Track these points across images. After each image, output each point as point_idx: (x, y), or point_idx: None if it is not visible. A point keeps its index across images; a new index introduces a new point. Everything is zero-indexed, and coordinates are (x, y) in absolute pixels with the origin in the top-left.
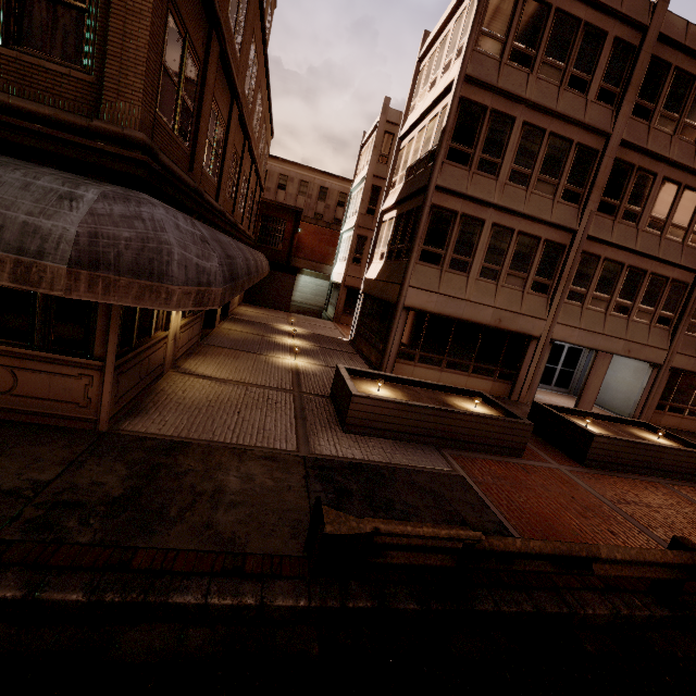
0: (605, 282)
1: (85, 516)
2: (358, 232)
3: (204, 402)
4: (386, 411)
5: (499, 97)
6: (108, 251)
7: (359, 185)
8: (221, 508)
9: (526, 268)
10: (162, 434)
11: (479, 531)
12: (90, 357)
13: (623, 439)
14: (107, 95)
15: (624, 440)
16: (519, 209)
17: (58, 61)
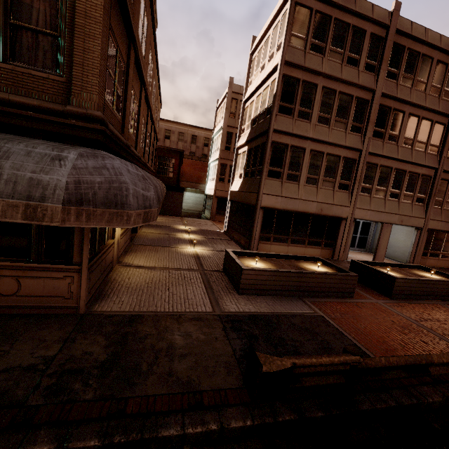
0: (382, 180)
1: (85, 378)
2: (221, 161)
3: (144, 285)
4: (265, 277)
5: (306, 72)
6: (87, 192)
7: (218, 132)
8: (175, 359)
9: (334, 175)
10: (122, 311)
11: (357, 355)
12: (71, 263)
13: (413, 279)
14: (74, 89)
15: (414, 279)
16: (325, 139)
17: (40, 69)
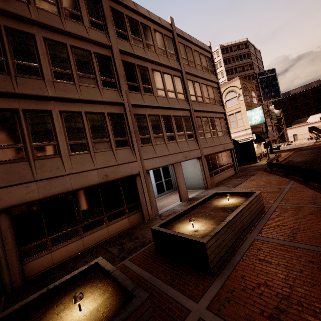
0: (155, 127)
1: None
2: None
3: None
4: None
5: (7, 18)
6: None
7: None
8: None
9: (105, 134)
10: None
11: None
12: None
13: (222, 227)
14: None
15: (223, 227)
16: (75, 97)
17: None
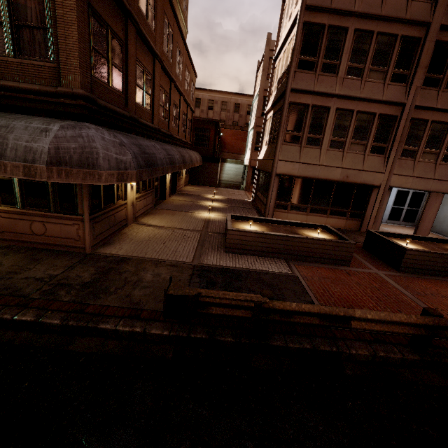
0: (433, 139)
1: (69, 290)
2: (256, 129)
3: (146, 238)
4: (250, 238)
5: (334, 15)
6: (65, 156)
7: (256, 98)
8: (137, 288)
9: (366, 137)
10: (118, 254)
11: (266, 297)
12: (77, 214)
13: (431, 252)
14: (62, 72)
15: (432, 253)
16: (356, 95)
17: (38, 59)
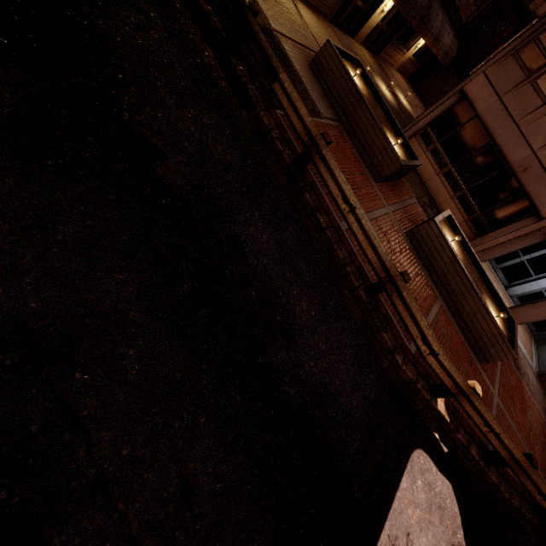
0: None
1: None
2: None
3: None
4: (334, 68)
5: None
6: None
7: None
8: None
9: None
10: None
11: (249, 4)
12: None
13: (449, 246)
14: None
15: (449, 247)
16: None
17: None
